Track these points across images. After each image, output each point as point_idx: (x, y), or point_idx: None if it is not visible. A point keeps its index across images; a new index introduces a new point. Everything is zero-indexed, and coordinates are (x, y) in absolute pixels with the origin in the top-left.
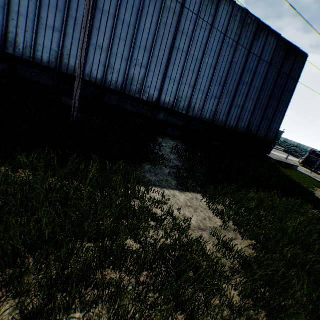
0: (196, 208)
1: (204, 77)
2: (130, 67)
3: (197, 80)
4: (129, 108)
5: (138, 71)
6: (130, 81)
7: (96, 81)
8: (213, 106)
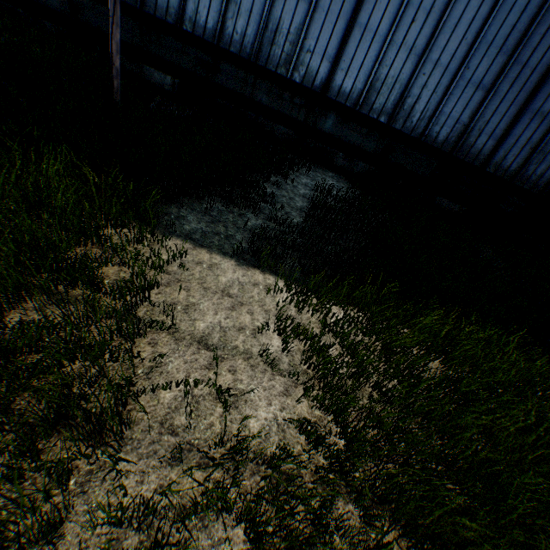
0: (242, 302)
1: (457, 27)
2: (274, 0)
3: (435, 35)
4: (263, 99)
5: (290, 11)
6: (271, 36)
7: (204, 35)
8: (464, 111)
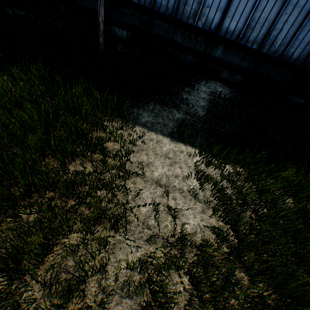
0: (175, 162)
1: None
2: None
3: None
4: (178, 40)
5: None
6: (185, 0)
7: (145, 4)
8: None
